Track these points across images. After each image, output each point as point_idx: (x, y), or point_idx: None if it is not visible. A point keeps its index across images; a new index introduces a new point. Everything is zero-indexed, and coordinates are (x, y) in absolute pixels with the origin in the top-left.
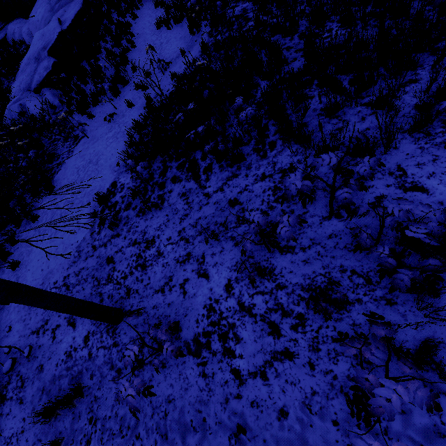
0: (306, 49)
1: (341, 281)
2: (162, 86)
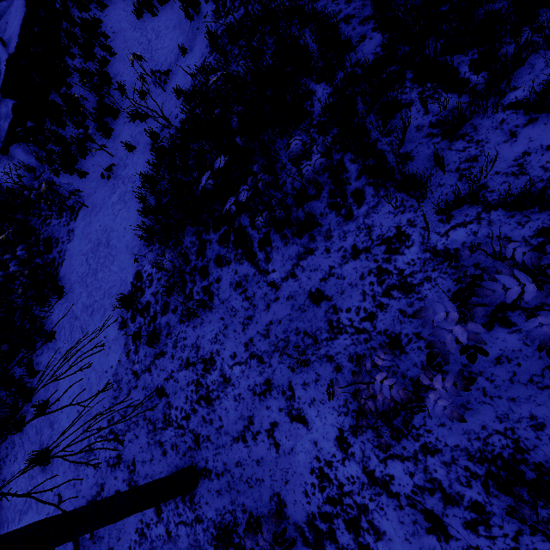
0: (378, 16)
1: (538, 446)
2: (167, 111)
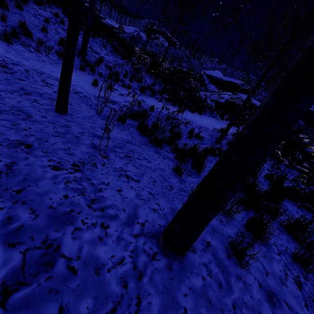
0: None
1: None
2: None
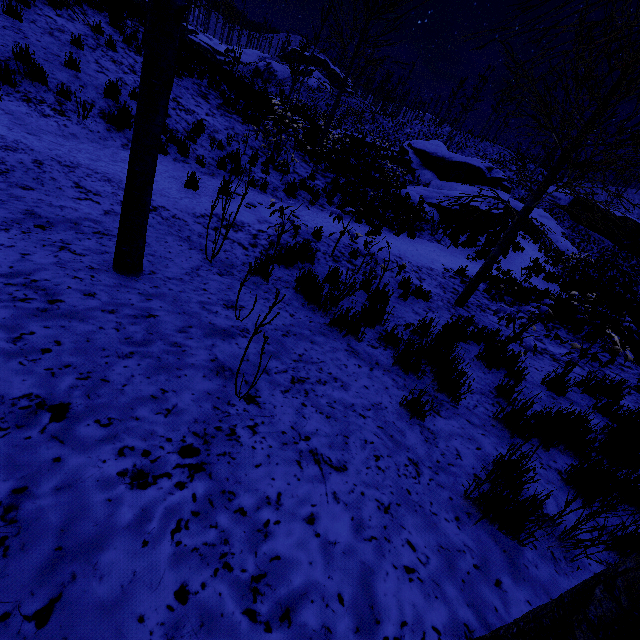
0: None
1: None
2: None
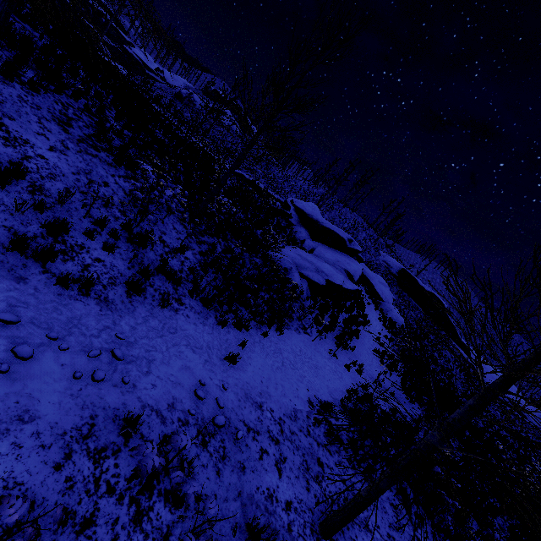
0: None
1: None
2: (371, 390)
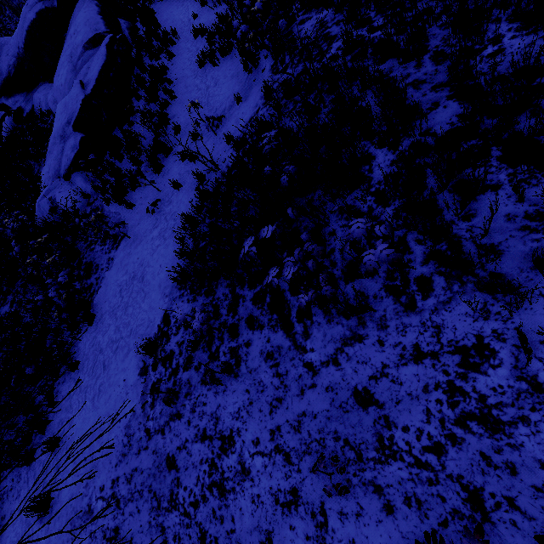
0: (454, 83)
1: None
2: (216, 154)
